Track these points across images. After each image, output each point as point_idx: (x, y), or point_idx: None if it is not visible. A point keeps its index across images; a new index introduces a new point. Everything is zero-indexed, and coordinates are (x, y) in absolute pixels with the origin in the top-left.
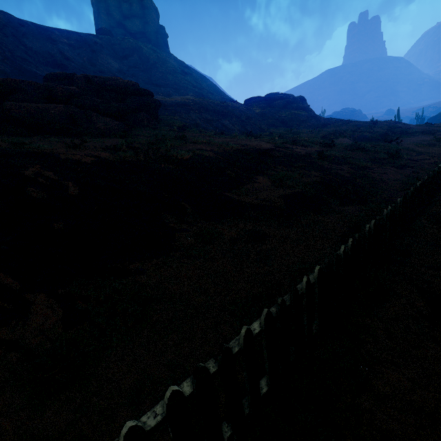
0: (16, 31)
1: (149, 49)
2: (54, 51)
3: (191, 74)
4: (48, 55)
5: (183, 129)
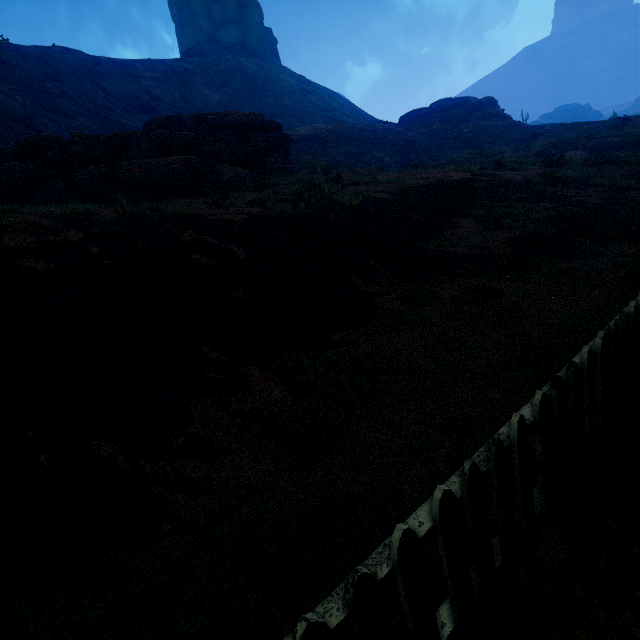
0: (92, 73)
1: (254, 66)
2: (139, 91)
3: (315, 91)
4: (132, 98)
5: (327, 171)
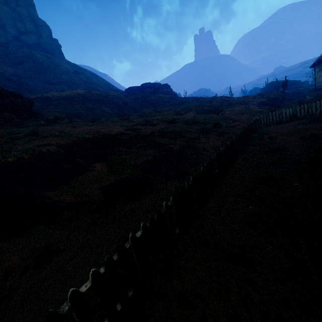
0: None
1: (43, 56)
2: None
3: (83, 73)
4: None
5: (54, 121)
